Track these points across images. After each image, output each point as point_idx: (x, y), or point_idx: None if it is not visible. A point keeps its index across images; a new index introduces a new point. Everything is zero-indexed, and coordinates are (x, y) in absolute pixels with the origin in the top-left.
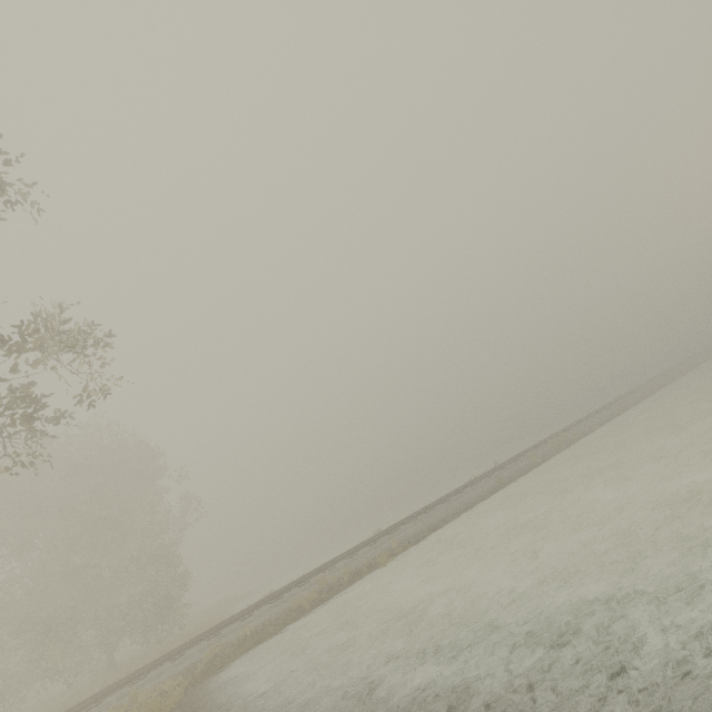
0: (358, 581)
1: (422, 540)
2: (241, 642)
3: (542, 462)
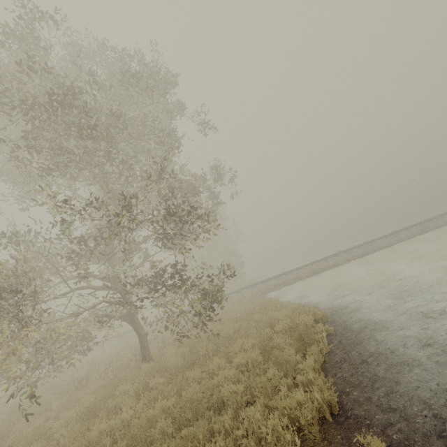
0: (329, 270)
1: (365, 256)
2: (277, 285)
3: None
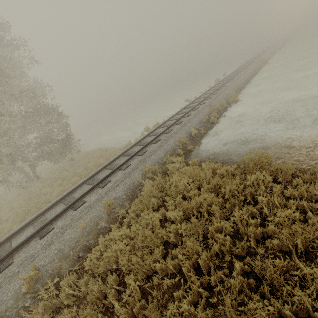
0: (228, 109)
1: (240, 94)
2: (191, 138)
3: (261, 68)
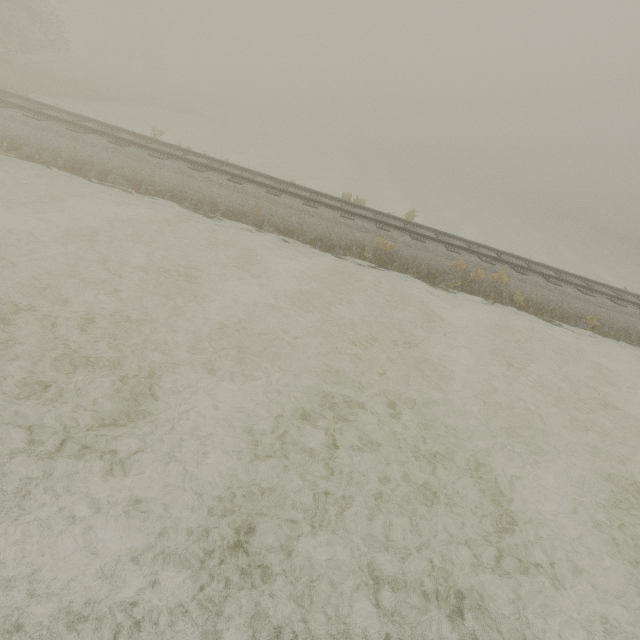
0: None
1: (33, 161)
2: None
3: (385, 264)
